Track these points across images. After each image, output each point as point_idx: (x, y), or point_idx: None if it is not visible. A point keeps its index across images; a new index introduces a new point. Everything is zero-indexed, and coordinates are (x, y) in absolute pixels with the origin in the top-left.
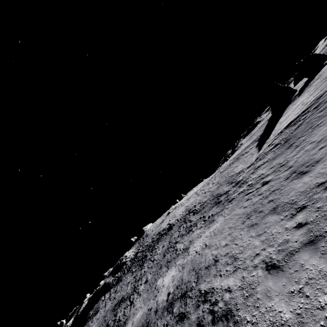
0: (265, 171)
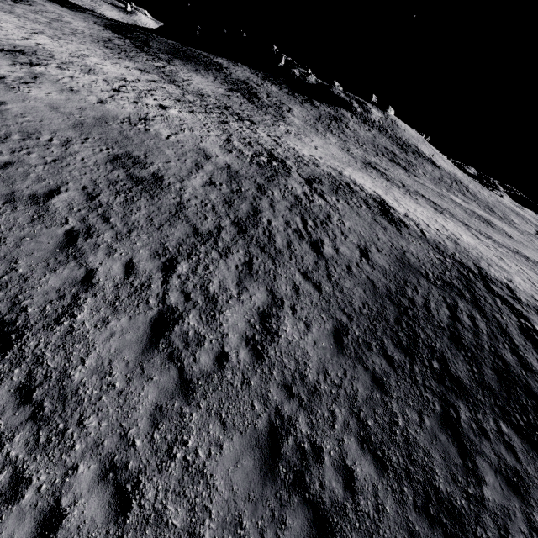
0: (535, 241)
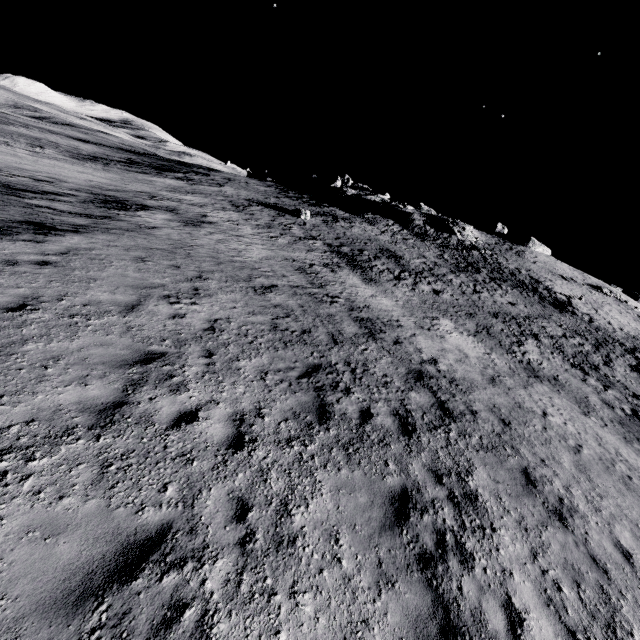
0: None
